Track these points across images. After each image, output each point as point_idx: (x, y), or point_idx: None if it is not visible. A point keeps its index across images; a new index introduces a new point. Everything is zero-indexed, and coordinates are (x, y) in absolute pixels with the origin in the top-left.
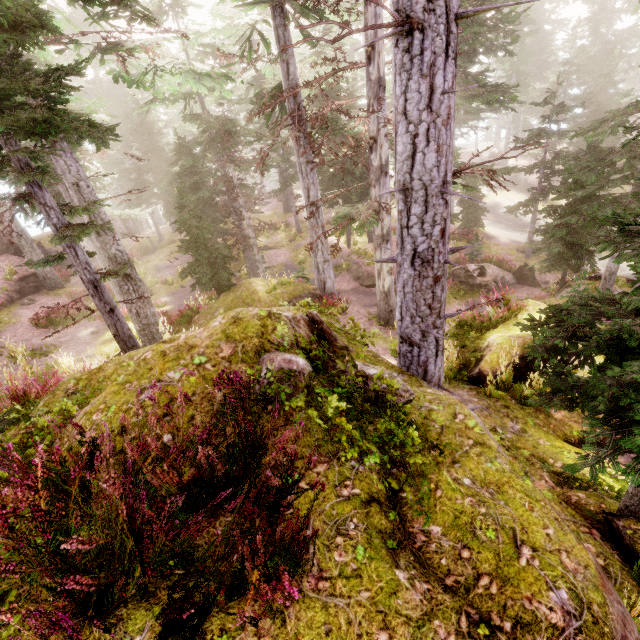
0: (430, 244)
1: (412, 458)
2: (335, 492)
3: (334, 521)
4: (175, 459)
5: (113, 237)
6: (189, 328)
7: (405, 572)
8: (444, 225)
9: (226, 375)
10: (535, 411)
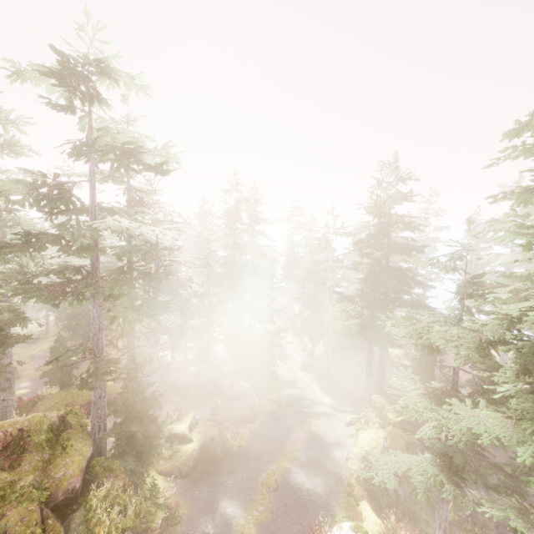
0: (96, 399)
1: (57, 453)
2: (34, 458)
3: (30, 462)
4: (2, 448)
5: (10, 362)
6: (32, 409)
7: (39, 473)
8: (101, 394)
9: (21, 429)
10: (155, 460)
